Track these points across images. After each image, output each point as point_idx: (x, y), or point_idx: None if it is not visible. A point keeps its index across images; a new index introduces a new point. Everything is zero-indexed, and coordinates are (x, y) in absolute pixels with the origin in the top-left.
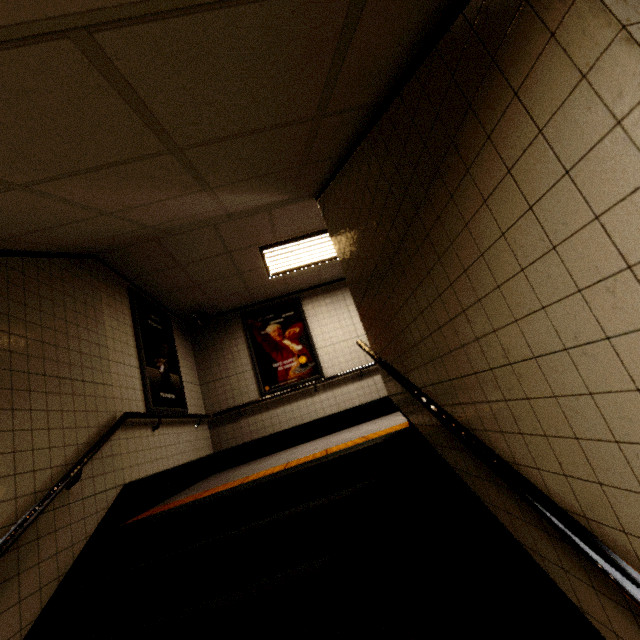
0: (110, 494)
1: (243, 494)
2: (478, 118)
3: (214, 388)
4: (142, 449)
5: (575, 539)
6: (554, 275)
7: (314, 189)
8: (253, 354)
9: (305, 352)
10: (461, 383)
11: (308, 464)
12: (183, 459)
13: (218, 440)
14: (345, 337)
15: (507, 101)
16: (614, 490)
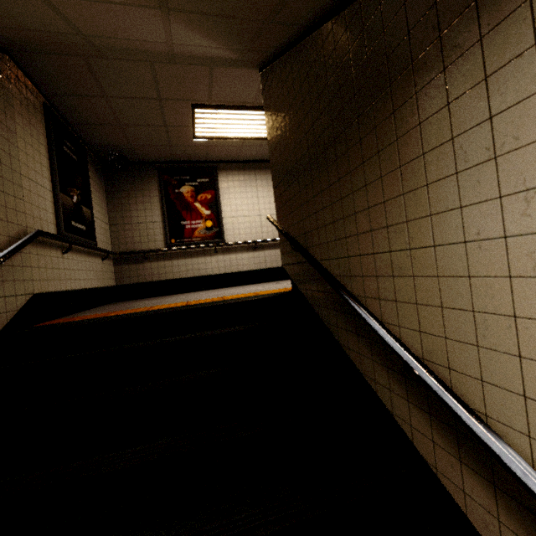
0: (20, 299)
1: (151, 318)
2: (479, 15)
3: (123, 230)
4: (52, 267)
5: (418, 369)
6: (484, 181)
7: (263, 57)
8: (165, 208)
9: (212, 218)
10: (357, 260)
11: (209, 304)
12: (89, 284)
13: (121, 276)
14: (249, 213)
15: (518, 3)
16: (455, 342)
